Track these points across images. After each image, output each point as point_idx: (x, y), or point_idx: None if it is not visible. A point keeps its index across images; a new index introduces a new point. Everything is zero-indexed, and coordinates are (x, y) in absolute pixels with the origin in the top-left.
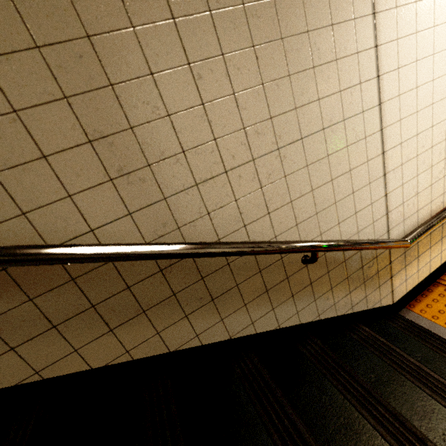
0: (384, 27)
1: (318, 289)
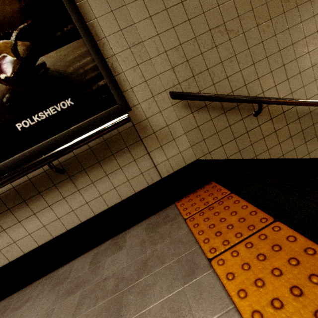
0: None
1: None
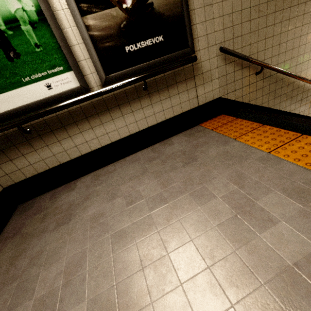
0: None
1: None
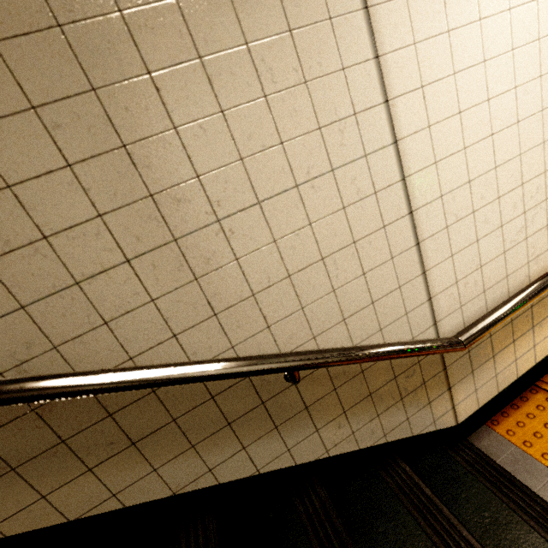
0: (388, 27)
1: (320, 414)
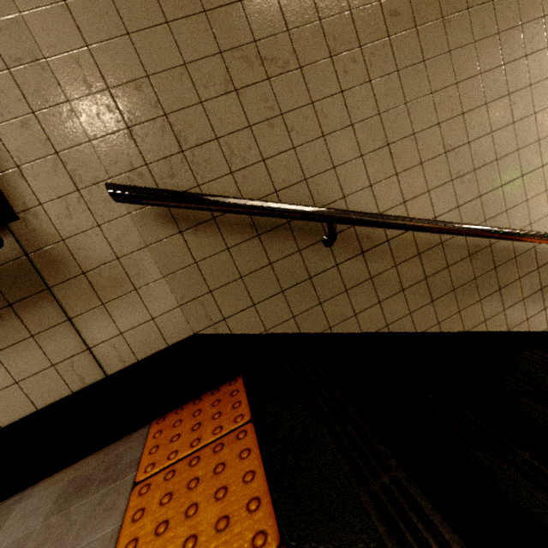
0: None
1: None
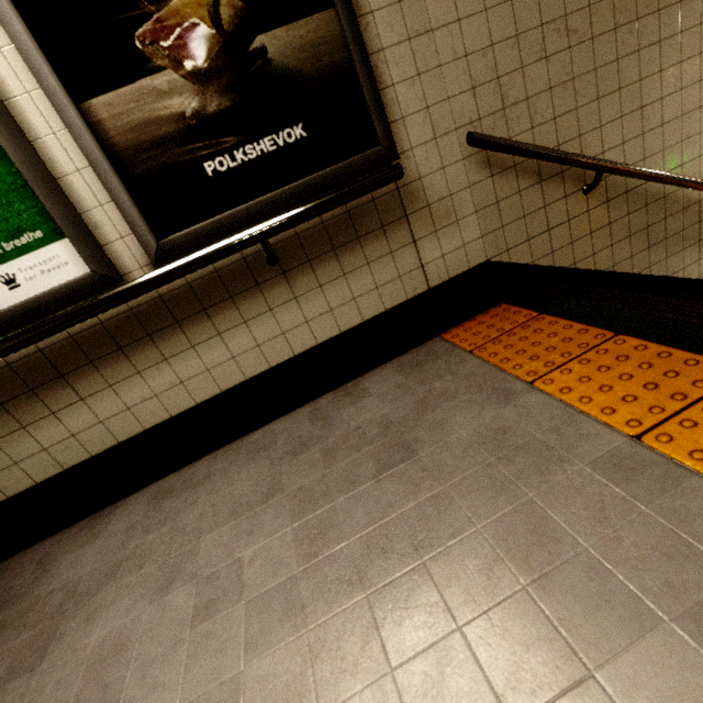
0: None
1: None
